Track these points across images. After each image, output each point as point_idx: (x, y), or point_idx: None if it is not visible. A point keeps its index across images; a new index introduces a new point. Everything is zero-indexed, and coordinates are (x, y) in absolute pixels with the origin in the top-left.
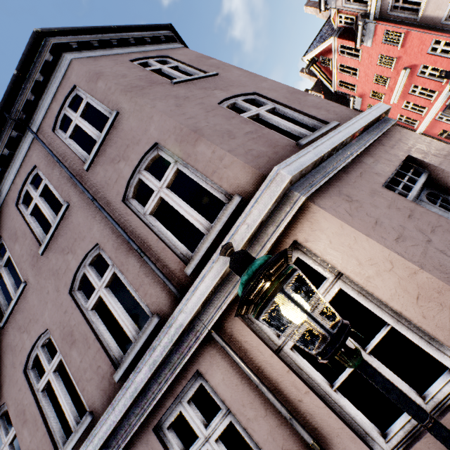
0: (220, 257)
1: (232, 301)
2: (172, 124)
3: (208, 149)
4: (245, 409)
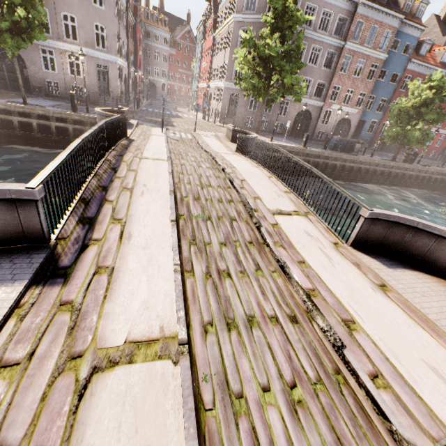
0: (70, 46)
1: (67, 50)
2: (81, 20)
3: (82, 33)
4: (58, 59)
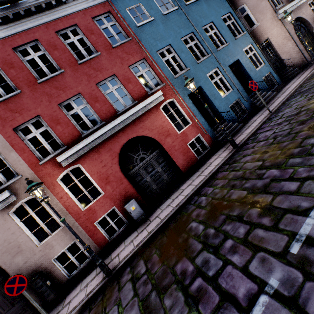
0: None
1: None
2: None
3: None
4: None
